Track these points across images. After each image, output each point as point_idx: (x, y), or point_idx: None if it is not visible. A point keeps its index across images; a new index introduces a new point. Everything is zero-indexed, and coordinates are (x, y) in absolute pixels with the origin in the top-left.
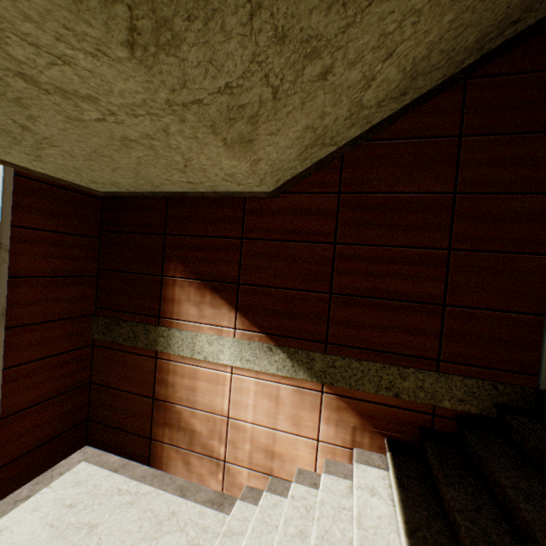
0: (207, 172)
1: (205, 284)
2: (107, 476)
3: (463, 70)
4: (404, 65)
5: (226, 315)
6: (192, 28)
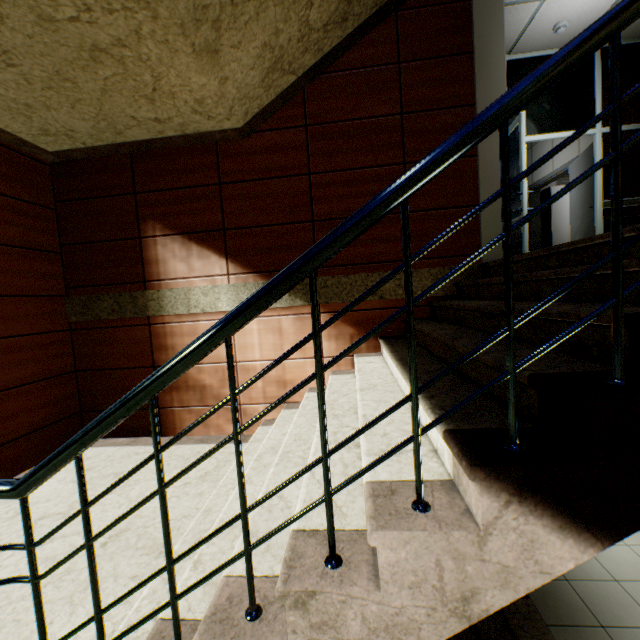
0: (177, 99)
1: (189, 237)
2: (119, 449)
3: (391, 1)
4: None
5: (217, 263)
6: None
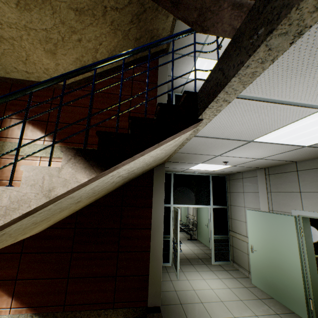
0: (36, 66)
1: (29, 121)
2: None
3: (131, 62)
4: (108, 50)
5: (40, 135)
6: (36, 9)
